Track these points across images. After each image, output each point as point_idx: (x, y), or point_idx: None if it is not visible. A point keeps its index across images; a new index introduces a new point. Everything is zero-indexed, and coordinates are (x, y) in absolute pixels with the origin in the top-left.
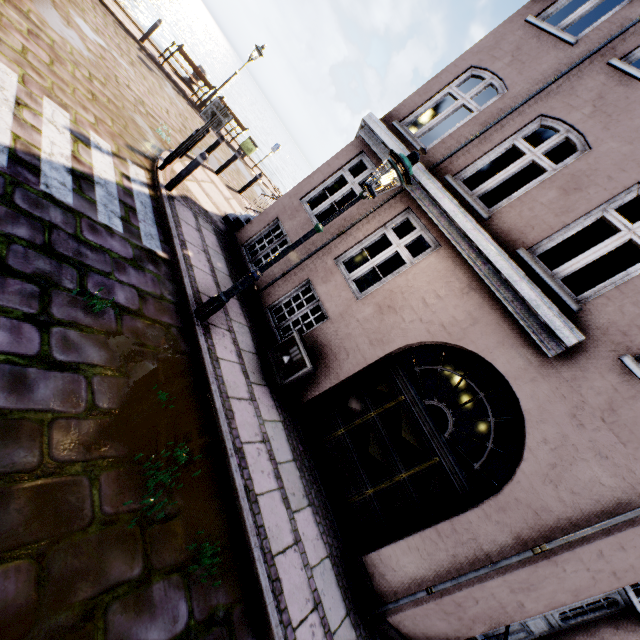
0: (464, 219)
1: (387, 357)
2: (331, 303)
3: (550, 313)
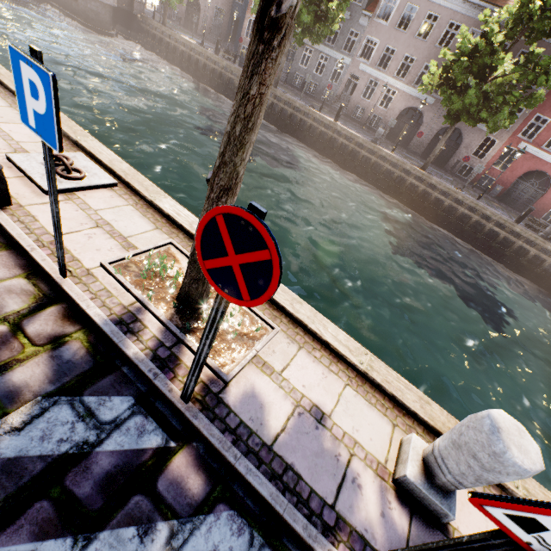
0: None
1: (187, 8)
2: (178, 8)
3: None
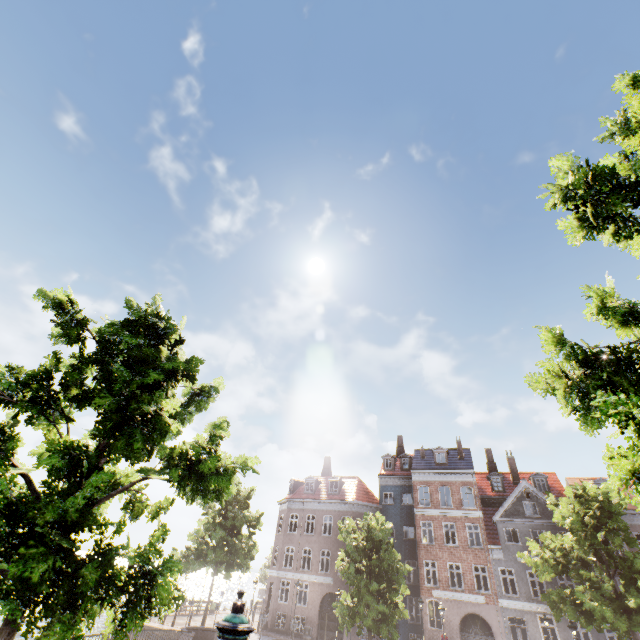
0: (308, 575)
1: (319, 610)
2: (304, 613)
3: (327, 578)
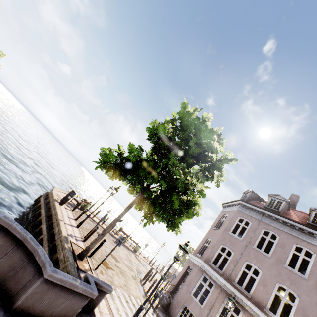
0: (246, 300)
1: None
2: None
3: None
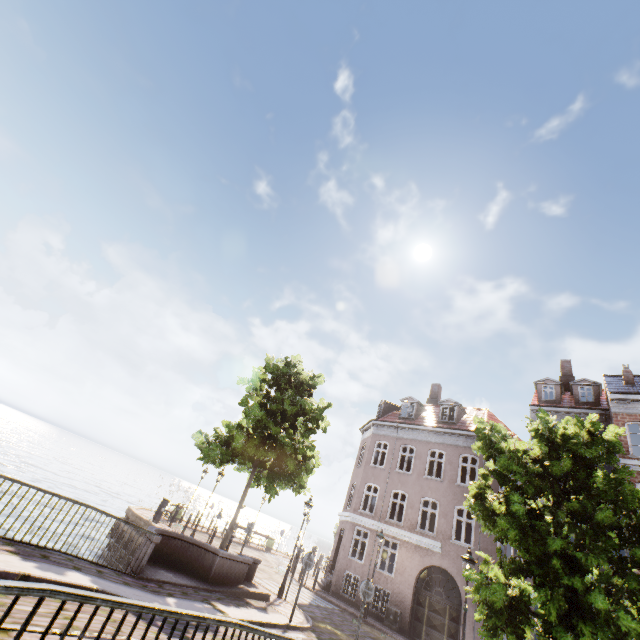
0: (398, 530)
1: (414, 588)
2: (387, 585)
3: (432, 542)
